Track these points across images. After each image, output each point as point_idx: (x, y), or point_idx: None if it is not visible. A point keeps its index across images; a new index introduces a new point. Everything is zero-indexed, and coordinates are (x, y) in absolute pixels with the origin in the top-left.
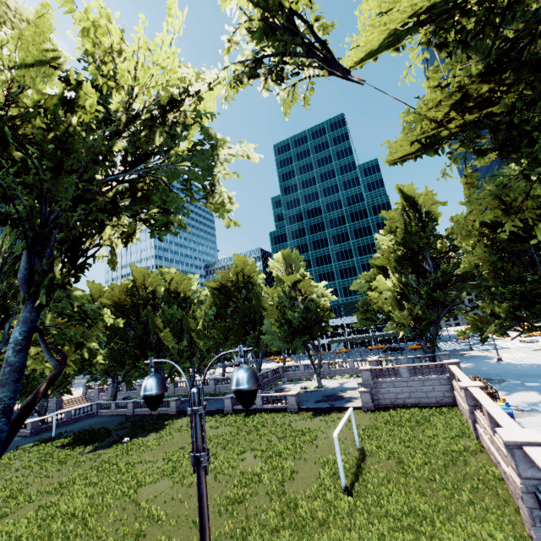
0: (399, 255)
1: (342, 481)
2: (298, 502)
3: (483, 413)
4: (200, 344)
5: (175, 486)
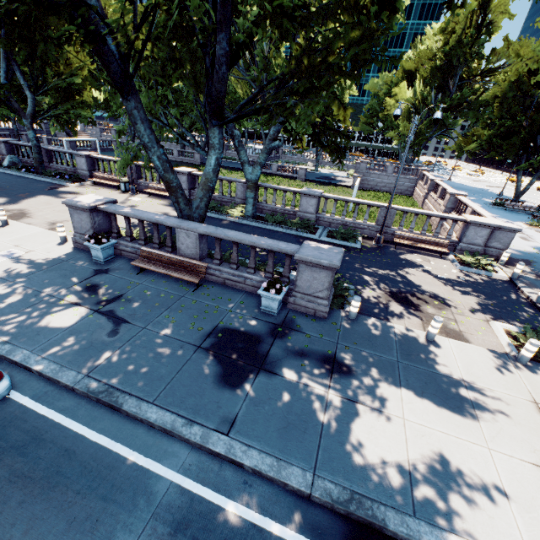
0: (437, 65)
1: (350, 208)
2: (328, 211)
3: (435, 193)
4: None
5: None
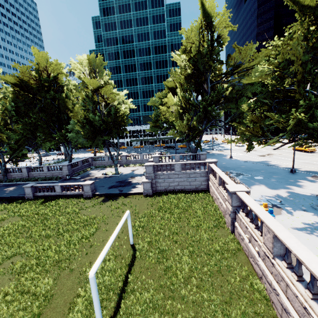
0: (188, 73)
1: None
2: None
3: (250, 220)
4: (4, 138)
5: None
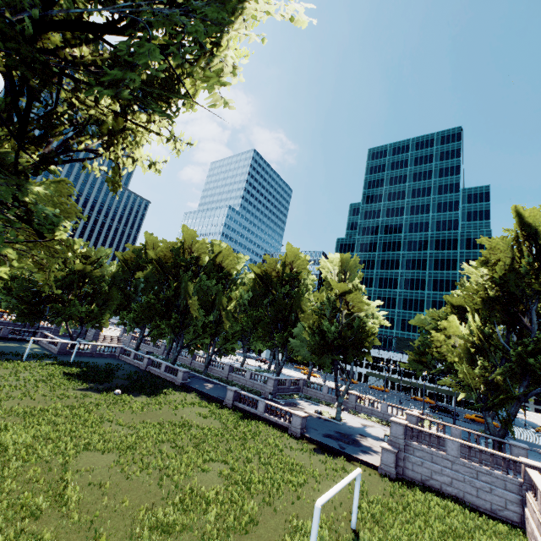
0: (490, 296)
1: None
2: None
3: None
4: (226, 325)
5: (115, 468)
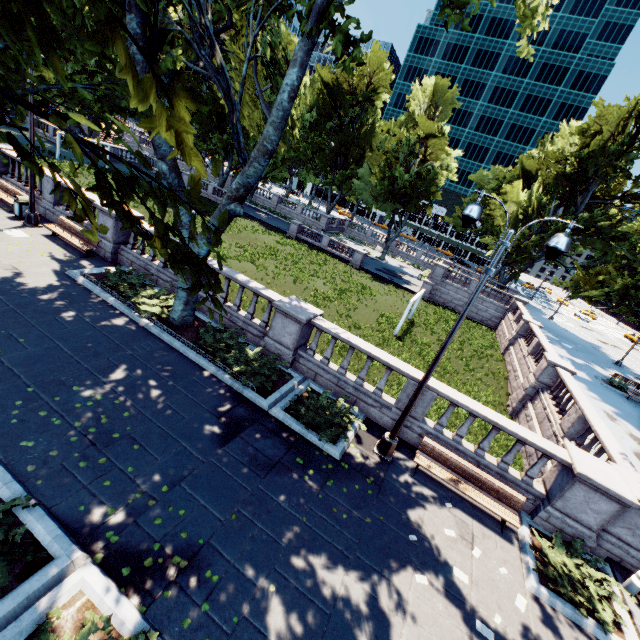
0: (566, 171)
1: (397, 331)
2: (361, 327)
3: (526, 342)
4: (281, 150)
5: (260, 272)
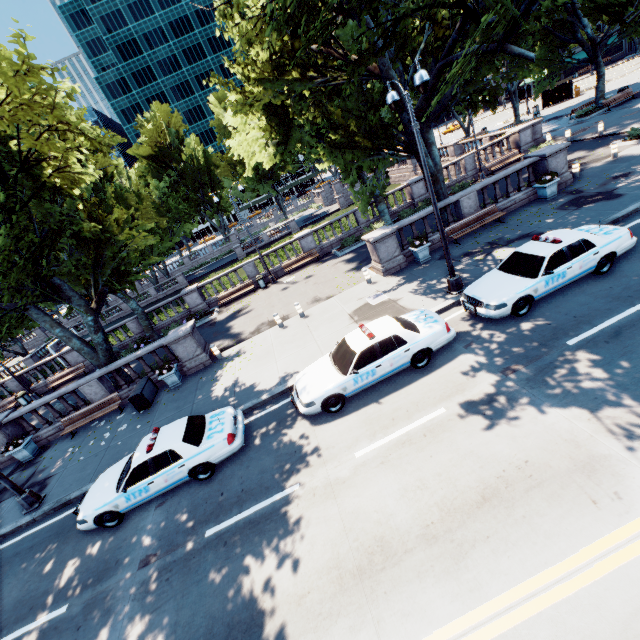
0: None
1: None
2: None
3: None
4: (164, 223)
5: None
